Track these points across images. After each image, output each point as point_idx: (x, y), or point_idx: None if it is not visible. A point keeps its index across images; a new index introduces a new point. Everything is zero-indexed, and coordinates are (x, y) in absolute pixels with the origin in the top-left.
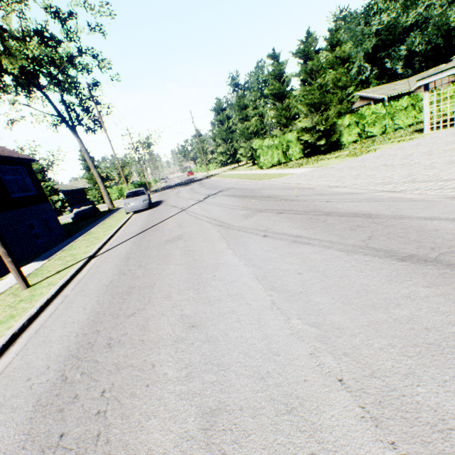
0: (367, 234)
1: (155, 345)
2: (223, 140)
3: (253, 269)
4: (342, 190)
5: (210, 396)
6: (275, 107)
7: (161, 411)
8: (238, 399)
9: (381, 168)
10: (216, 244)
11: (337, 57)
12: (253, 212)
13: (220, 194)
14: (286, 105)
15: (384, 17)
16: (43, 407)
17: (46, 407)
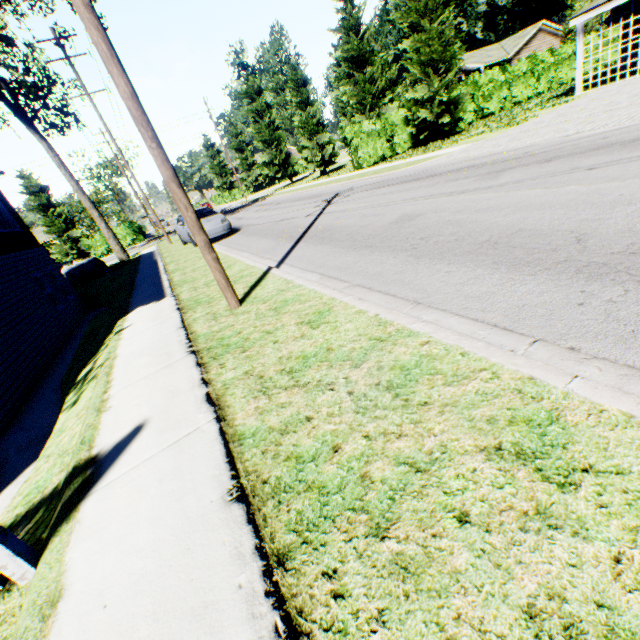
0: None
1: None
2: (265, 143)
3: None
4: (598, 132)
5: None
6: (353, 80)
7: None
8: None
9: (604, 114)
10: (516, 195)
11: None
12: (486, 175)
13: (350, 193)
14: (369, 76)
15: None
16: None
17: None
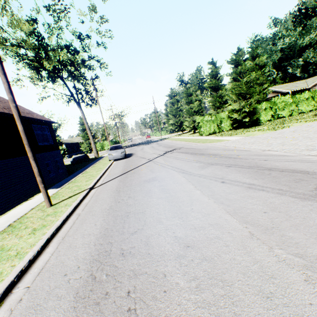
0: (312, 186)
1: (160, 258)
2: (173, 115)
3: (222, 206)
4: (274, 153)
5: (224, 307)
6: (211, 95)
7: (183, 315)
8: (252, 313)
9: (300, 139)
10: (185, 185)
11: (256, 64)
12: (206, 164)
13: (175, 151)
14: (219, 94)
15: (287, 40)
16: (82, 298)
17: (84, 299)
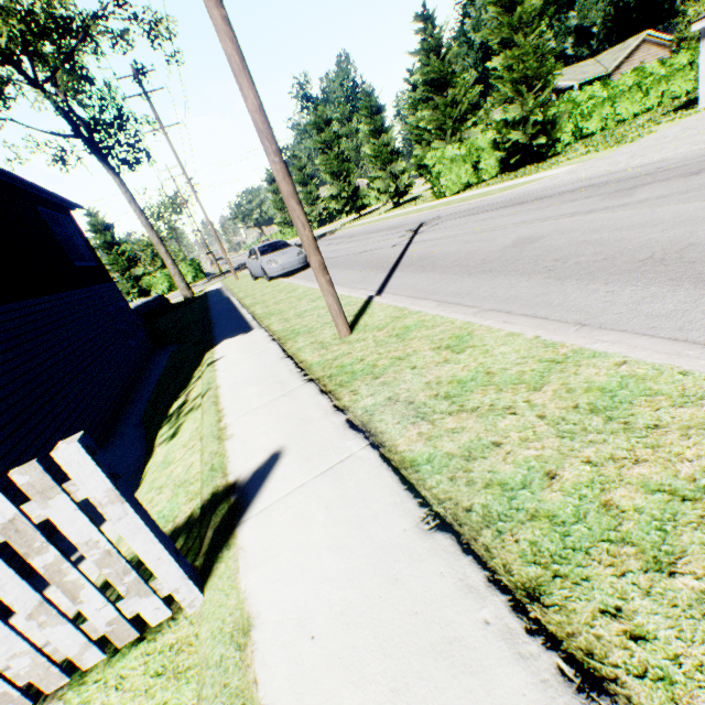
0: None
1: None
2: (333, 175)
3: None
4: None
5: None
6: (432, 104)
7: None
8: None
9: None
10: (667, 210)
11: None
12: (614, 193)
13: (438, 222)
14: (450, 99)
15: None
16: None
17: None
